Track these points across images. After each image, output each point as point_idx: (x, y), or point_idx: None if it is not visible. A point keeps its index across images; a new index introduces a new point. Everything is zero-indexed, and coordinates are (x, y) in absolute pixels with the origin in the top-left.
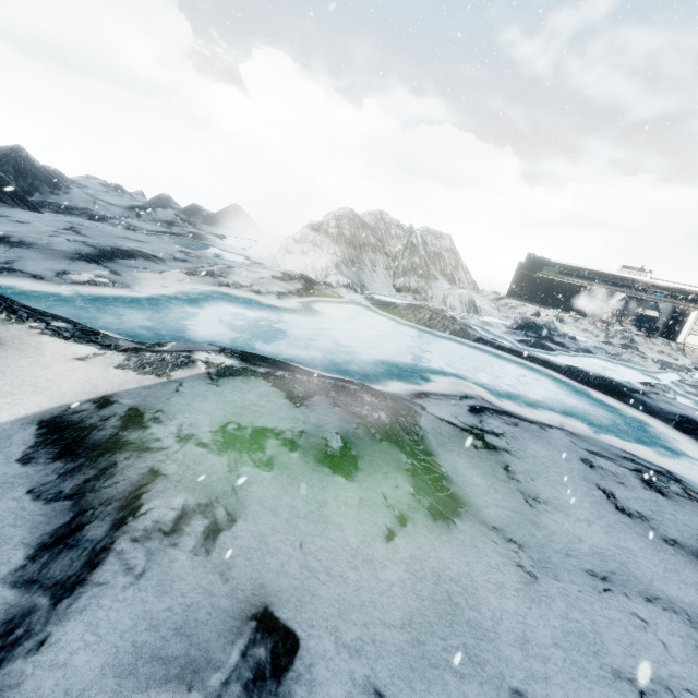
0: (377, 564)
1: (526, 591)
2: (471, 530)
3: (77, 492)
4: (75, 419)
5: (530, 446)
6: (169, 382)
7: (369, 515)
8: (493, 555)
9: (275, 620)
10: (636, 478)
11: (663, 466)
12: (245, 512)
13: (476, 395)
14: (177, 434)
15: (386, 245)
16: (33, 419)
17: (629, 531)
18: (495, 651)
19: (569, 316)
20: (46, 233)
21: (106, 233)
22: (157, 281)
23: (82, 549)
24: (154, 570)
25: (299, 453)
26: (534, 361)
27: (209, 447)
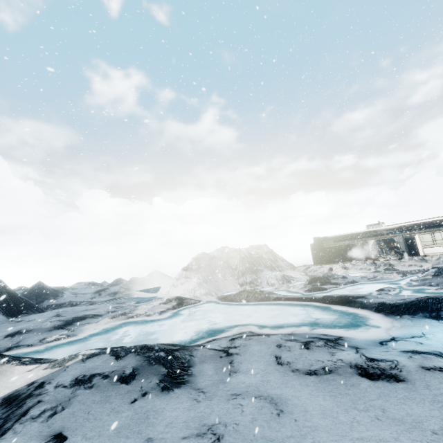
0: (121, 412)
1: (188, 407)
2: (182, 392)
3: (7, 416)
4: (17, 393)
5: (252, 347)
6: (63, 368)
7: (129, 395)
8: (184, 398)
9: (62, 435)
10: (300, 345)
11: (345, 335)
12: (71, 405)
13: (247, 331)
14: (55, 385)
15: (230, 263)
16: (0, 398)
17: (276, 372)
18: (152, 429)
19: (349, 264)
20: (41, 322)
21: (75, 311)
22: (93, 328)
23: (1, 431)
24: (24, 430)
25: (108, 379)
26: (305, 300)
27: (67, 387)
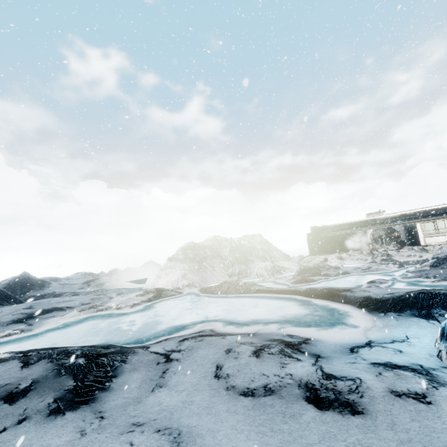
0: None
1: (63, 445)
2: (75, 417)
3: None
4: None
5: (197, 352)
6: None
7: (0, 422)
8: (69, 428)
9: None
10: (251, 351)
11: (315, 337)
12: None
13: (208, 329)
14: None
15: (221, 253)
16: None
17: (207, 389)
18: None
19: (345, 254)
20: (4, 315)
21: (51, 303)
22: (55, 322)
23: None
24: None
25: None
26: (287, 293)
27: None
